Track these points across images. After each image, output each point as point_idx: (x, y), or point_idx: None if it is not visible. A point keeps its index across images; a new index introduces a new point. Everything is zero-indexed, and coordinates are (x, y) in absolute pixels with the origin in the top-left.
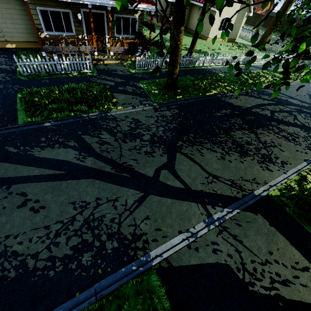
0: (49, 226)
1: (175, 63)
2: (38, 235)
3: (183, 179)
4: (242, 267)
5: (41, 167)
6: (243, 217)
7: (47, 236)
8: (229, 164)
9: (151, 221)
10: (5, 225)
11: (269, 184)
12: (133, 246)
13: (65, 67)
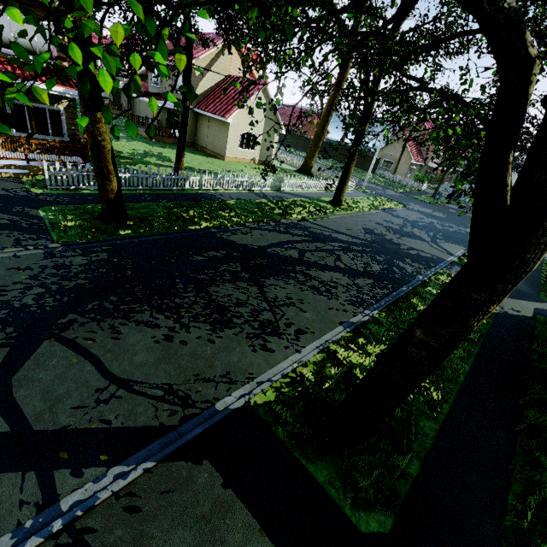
0: None
1: (104, 173)
2: None
3: (23, 404)
4: None
5: None
6: (156, 482)
7: None
8: (177, 350)
9: None
10: None
11: (259, 379)
12: None
13: None
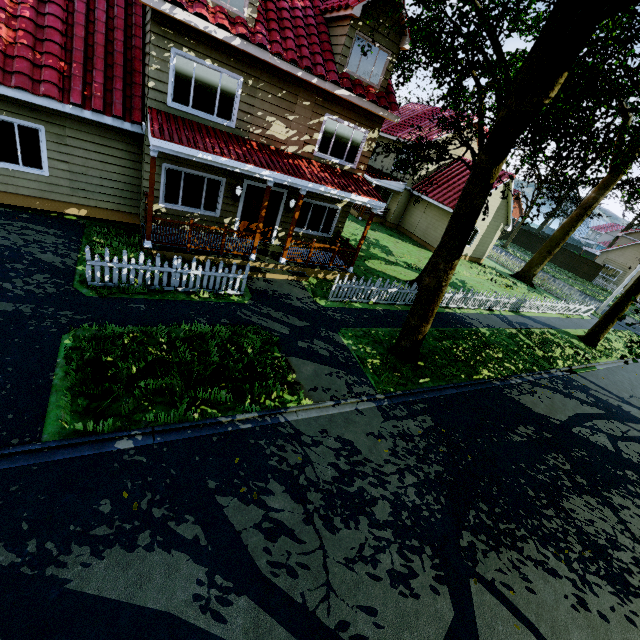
0: None
1: (426, 315)
2: None
3: None
4: None
5: None
6: None
7: None
8: (607, 633)
9: None
10: None
11: None
12: None
13: (190, 280)
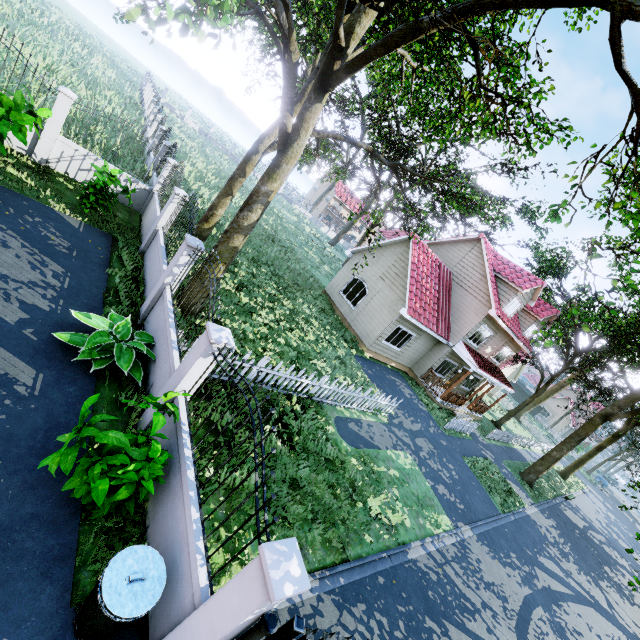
0: None
1: (548, 467)
2: None
3: (628, 624)
4: None
5: (560, 583)
6: None
7: None
8: (633, 613)
9: None
10: None
11: None
12: None
13: (463, 427)
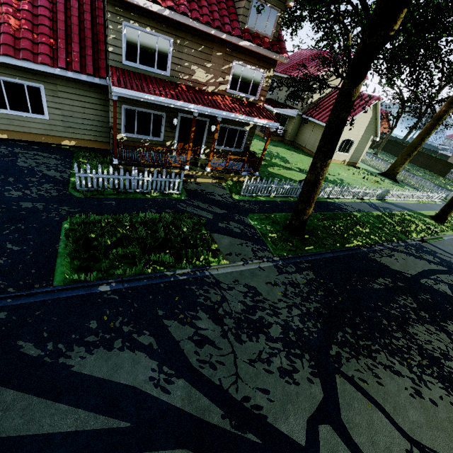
0: None
1: (309, 201)
2: None
3: None
4: None
5: (81, 407)
6: None
7: None
8: (435, 412)
9: None
10: None
11: None
12: None
13: (144, 184)
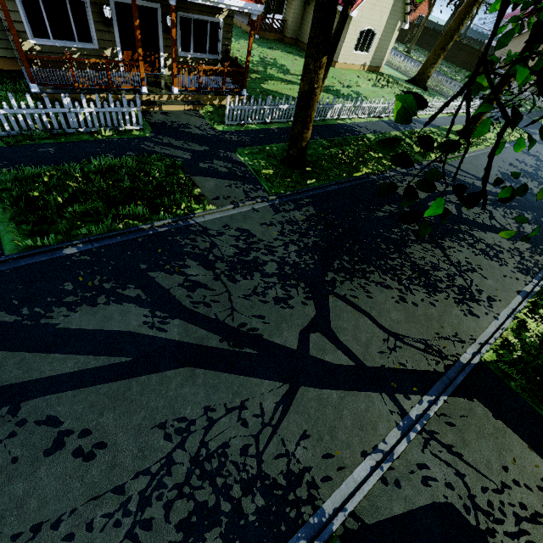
0: (123, 487)
1: (306, 122)
2: (103, 512)
3: (350, 347)
4: (472, 504)
5: (78, 353)
6: (454, 409)
7: (123, 510)
8: (414, 311)
9: (313, 441)
10: (25, 502)
11: (479, 341)
12: (293, 498)
13: (87, 119)
